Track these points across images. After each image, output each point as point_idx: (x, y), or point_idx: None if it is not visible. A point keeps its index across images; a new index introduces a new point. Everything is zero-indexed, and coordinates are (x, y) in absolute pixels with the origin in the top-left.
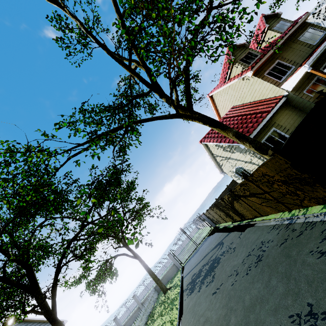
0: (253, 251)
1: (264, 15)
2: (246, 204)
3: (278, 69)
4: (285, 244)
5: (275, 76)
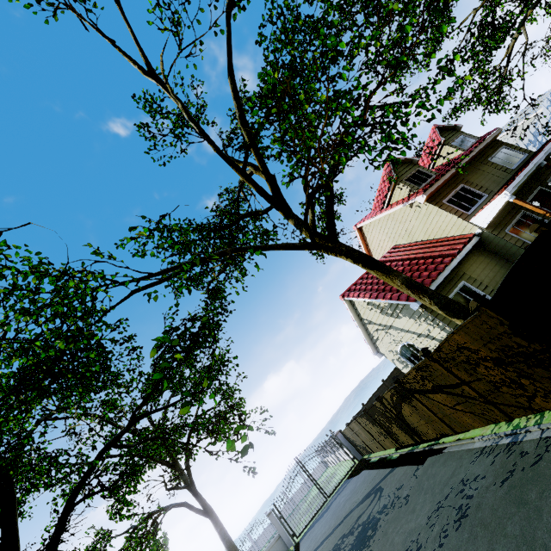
0: (448, 500)
1: (437, 126)
2: (425, 408)
3: (464, 196)
4: (511, 481)
5: (460, 205)
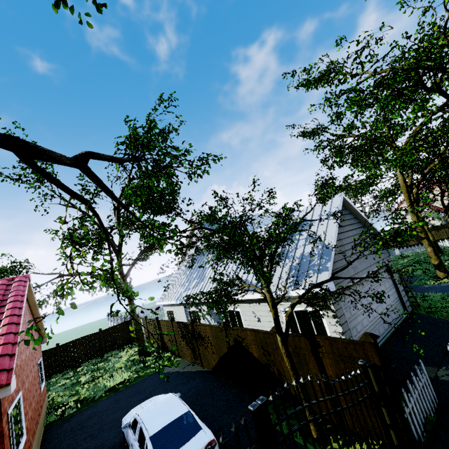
0: None
1: None
2: (445, 231)
3: None
4: None
5: None
